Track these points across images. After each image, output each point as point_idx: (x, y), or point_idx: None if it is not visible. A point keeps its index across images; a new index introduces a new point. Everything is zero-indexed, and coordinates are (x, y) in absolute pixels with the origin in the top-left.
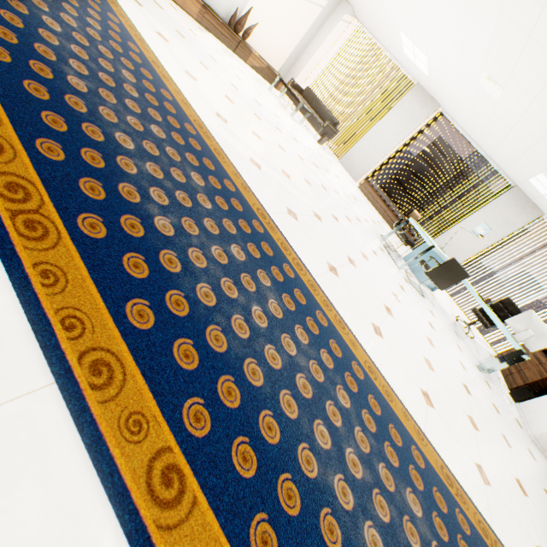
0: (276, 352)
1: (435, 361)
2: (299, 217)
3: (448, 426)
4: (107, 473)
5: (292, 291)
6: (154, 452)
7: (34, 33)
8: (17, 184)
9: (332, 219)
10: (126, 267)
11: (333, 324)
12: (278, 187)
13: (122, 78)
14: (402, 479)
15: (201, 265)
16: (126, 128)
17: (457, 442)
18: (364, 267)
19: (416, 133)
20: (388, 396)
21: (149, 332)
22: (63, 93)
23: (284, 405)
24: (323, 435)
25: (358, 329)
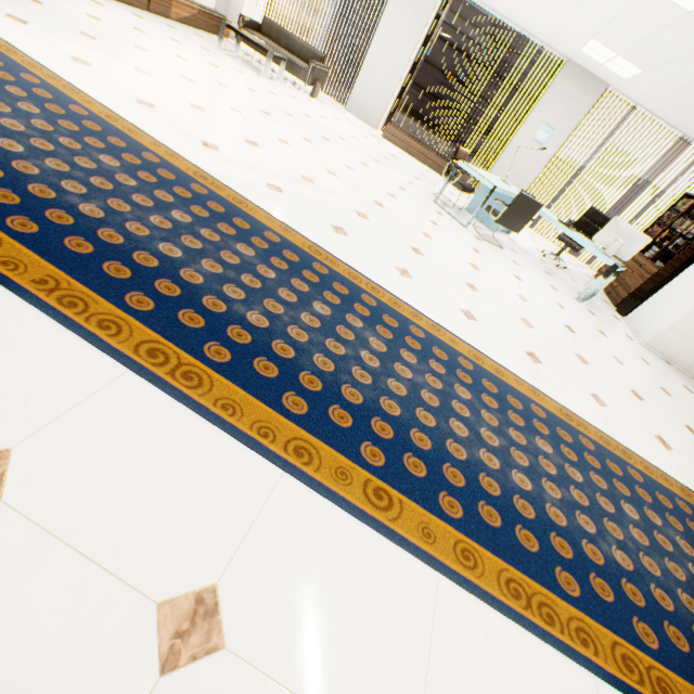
0: (397, 382)
1: (532, 316)
2: (347, 230)
3: (558, 374)
4: (346, 506)
5: (382, 320)
6: (362, 485)
7: (15, 174)
8: (152, 349)
9: (376, 208)
10: (261, 373)
11: (429, 332)
12: (310, 204)
13: (108, 169)
14: (530, 433)
15: (304, 339)
16: (160, 235)
17: (570, 383)
18: (431, 250)
19: (429, 31)
20: (498, 373)
21: (309, 414)
22: (94, 232)
23: (423, 420)
24: (460, 428)
25: (451, 324)
